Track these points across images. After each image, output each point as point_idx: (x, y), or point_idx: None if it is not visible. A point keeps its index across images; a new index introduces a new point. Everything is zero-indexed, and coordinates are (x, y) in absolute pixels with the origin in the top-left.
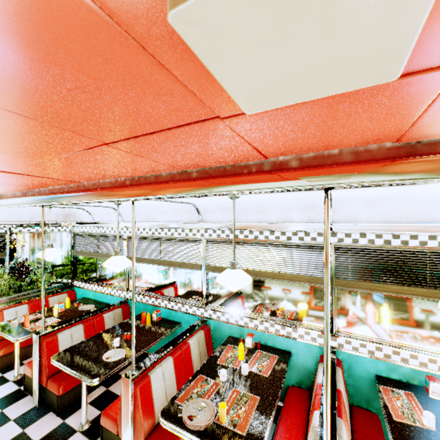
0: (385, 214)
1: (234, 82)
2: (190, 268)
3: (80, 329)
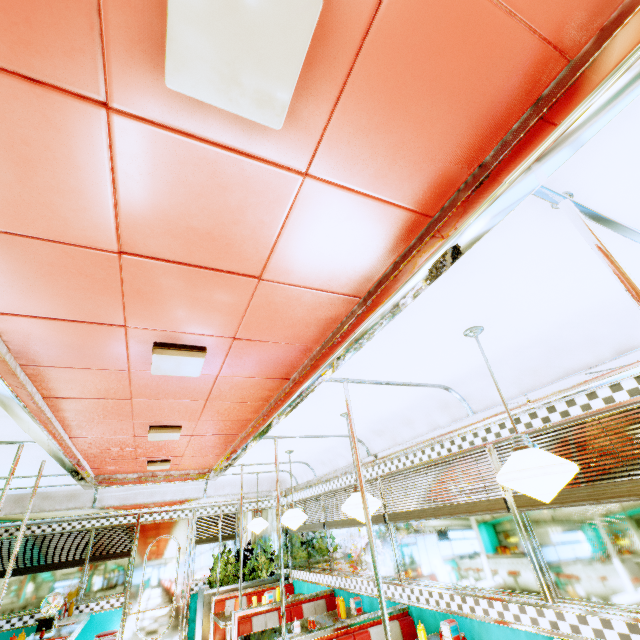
0: (515, 384)
1: (179, 374)
2: (375, 522)
3: (274, 617)
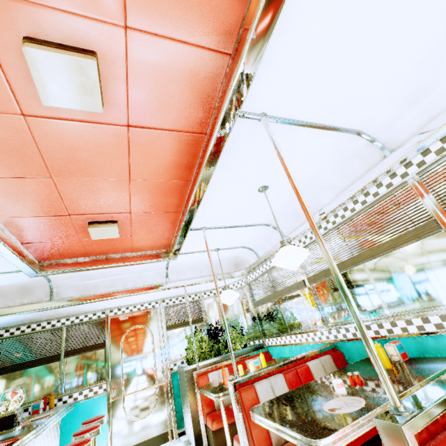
0: None
1: None
2: (415, 239)
3: (280, 381)
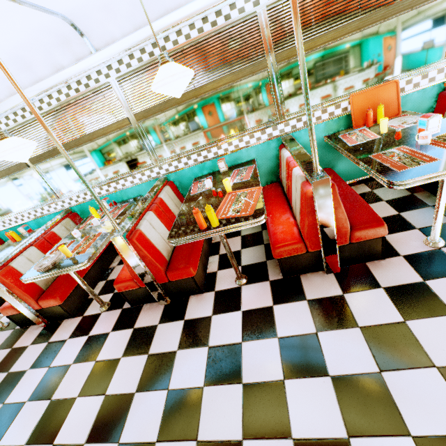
0: (130, 20)
1: None
2: (18, 171)
3: None
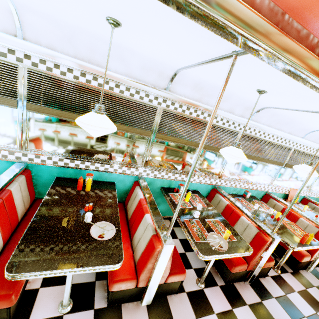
0: (270, 122)
1: None
2: (139, 134)
3: None
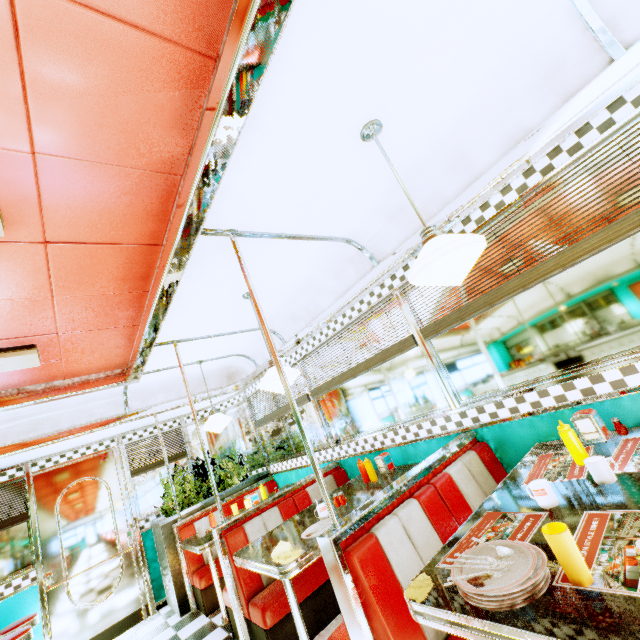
0: None
1: None
2: (399, 352)
3: (274, 515)
